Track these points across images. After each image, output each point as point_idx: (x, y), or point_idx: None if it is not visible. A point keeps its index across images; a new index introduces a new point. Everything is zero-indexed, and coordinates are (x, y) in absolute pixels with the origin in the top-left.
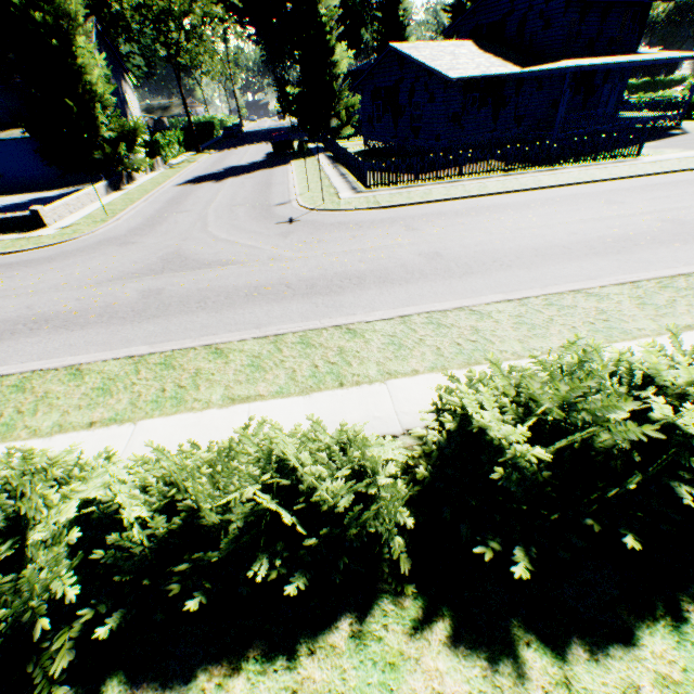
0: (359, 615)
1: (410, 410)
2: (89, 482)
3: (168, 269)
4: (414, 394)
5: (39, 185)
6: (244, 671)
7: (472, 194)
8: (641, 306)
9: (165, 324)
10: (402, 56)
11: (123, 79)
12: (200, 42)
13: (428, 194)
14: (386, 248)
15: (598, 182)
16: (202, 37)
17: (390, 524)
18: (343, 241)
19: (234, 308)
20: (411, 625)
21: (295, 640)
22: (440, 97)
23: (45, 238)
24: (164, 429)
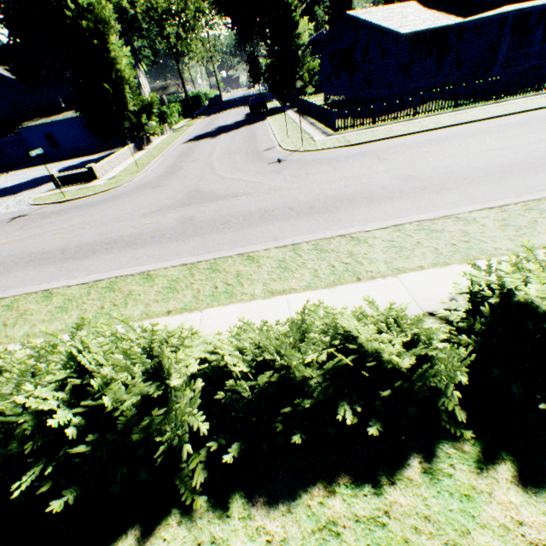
0: (425, 456)
1: (425, 297)
2: (190, 349)
3: (193, 202)
4: (425, 284)
5: (85, 152)
6: (338, 494)
7: (429, 128)
8: None
9: (202, 241)
10: (357, 21)
11: (137, 68)
12: (193, 32)
13: (390, 131)
14: (365, 175)
15: (545, 108)
16: (194, 27)
17: (455, 380)
18: (326, 172)
19: (252, 227)
20: (475, 465)
21: (375, 472)
22: (392, 51)
23: (98, 186)
24: (224, 315)
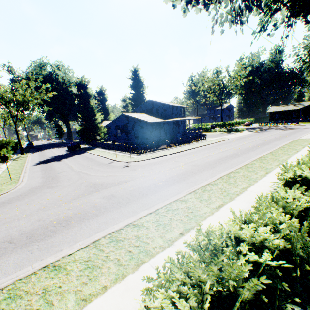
0: None
1: (263, 193)
2: None
3: (99, 188)
4: (257, 190)
5: None
6: None
7: (179, 151)
8: (264, 163)
9: (139, 202)
10: (128, 116)
11: None
12: (33, 111)
13: (165, 153)
14: (179, 166)
15: (206, 145)
16: (34, 109)
17: None
18: (160, 167)
19: (159, 191)
20: None
21: None
22: (145, 127)
23: None
24: (211, 223)
